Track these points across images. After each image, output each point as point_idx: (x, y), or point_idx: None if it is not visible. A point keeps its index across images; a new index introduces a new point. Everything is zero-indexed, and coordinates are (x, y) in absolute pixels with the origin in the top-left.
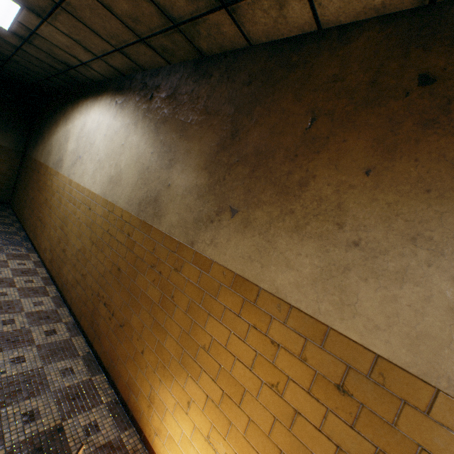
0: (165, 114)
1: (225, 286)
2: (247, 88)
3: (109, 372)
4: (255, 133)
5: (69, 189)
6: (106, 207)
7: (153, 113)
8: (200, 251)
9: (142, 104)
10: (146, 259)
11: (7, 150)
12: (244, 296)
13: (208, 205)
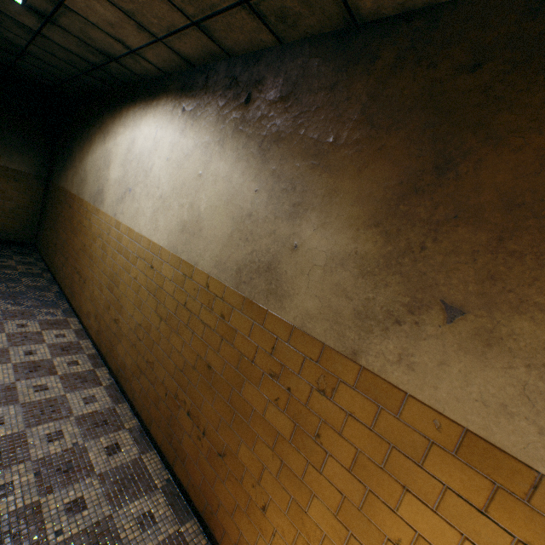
0: (278, 127)
1: (440, 446)
2: (472, 76)
3: (204, 519)
4: (501, 166)
5: (116, 234)
6: (179, 268)
7: (253, 126)
8: (373, 370)
9: (230, 111)
10: (258, 361)
11: (27, 176)
12: (493, 479)
13: (387, 291)
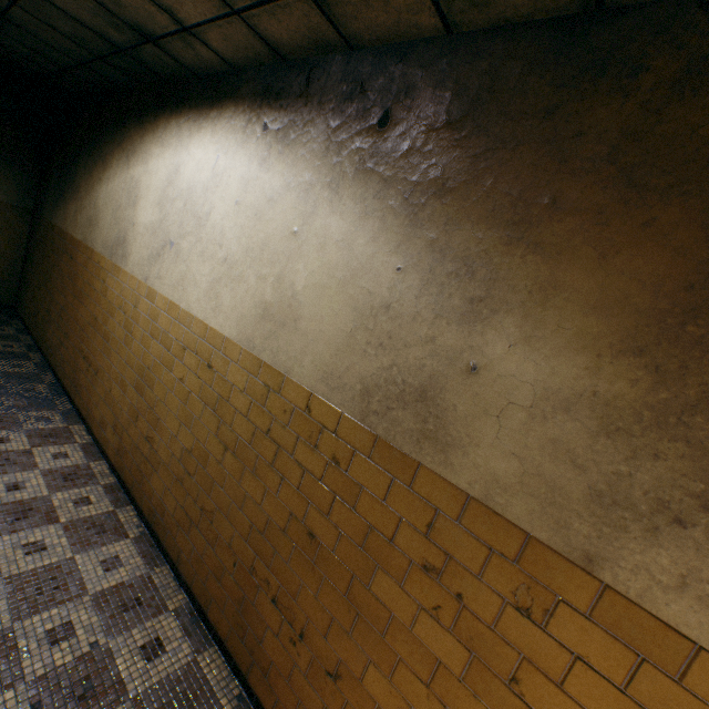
0: (441, 171)
1: None
2: None
3: None
4: None
5: (148, 308)
6: (257, 374)
7: (394, 165)
8: (628, 595)
9: (350, 137)
10: (402, 541)
11: (3, 206)
12: None
13: (659, 467)
